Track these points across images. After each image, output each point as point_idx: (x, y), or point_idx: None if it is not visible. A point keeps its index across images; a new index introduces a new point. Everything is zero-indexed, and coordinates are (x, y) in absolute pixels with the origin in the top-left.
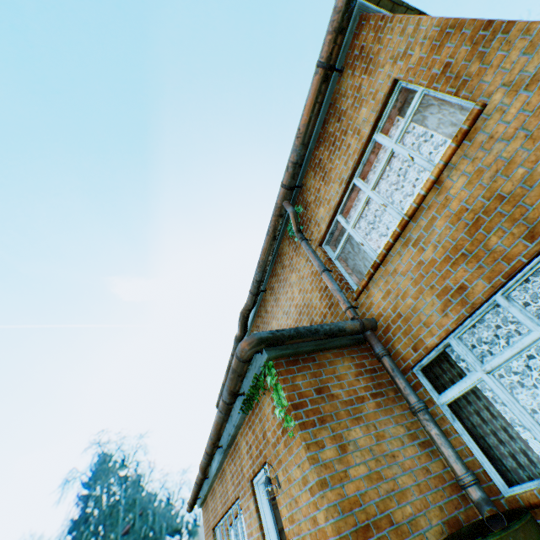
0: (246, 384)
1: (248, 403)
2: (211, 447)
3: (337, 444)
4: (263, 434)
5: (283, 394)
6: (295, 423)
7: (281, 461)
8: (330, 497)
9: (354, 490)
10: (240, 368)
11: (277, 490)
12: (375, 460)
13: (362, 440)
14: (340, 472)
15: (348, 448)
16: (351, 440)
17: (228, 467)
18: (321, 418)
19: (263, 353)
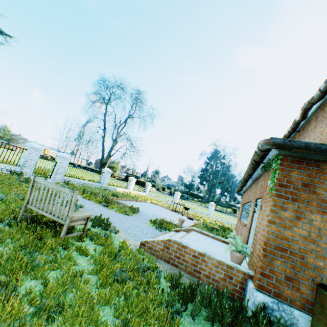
0: (266, 159)
1: (264, 169)
2: (244, 176)
3: (296, 214)
4: (265, 186)
5: (276, 176)
6: (275, 192)
7: (265, 202)
8: (272, 228)
9: (289, 235)
10: (258, 153)
11: (257, 210)
12: (317, 235)
13: (316, 223)
14: (286, 225)
15: (301, 219)
16: (308, 218)
17: (253, 187)
18: (293, 198)
19: (275, 150)
